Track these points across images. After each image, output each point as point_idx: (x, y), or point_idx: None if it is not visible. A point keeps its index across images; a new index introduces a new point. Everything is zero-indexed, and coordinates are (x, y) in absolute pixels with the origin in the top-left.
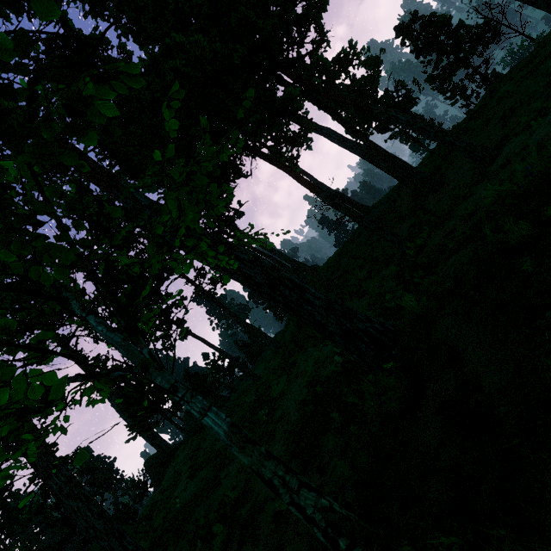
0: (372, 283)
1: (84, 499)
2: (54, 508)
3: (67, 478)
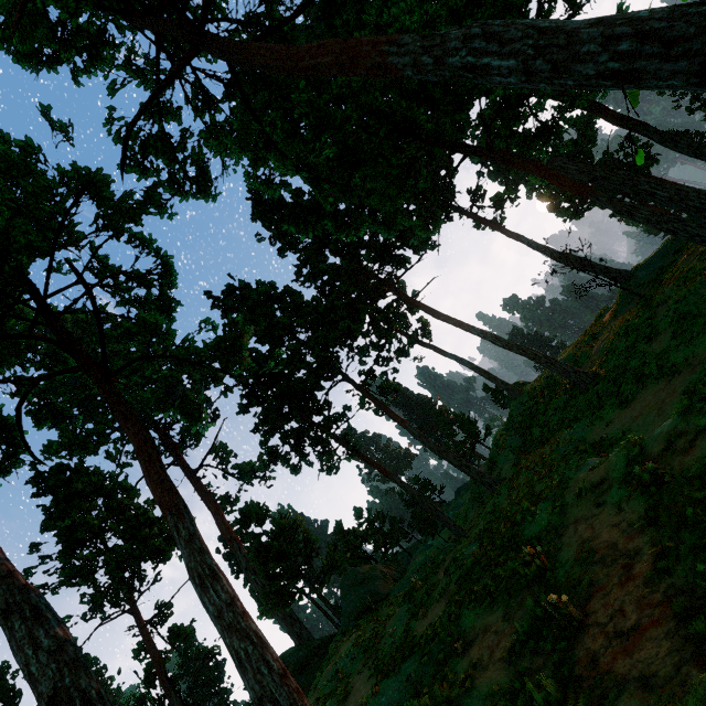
0: (697, 346)
1: (256, 641)
2: (158, 705)
3: (229, 597)
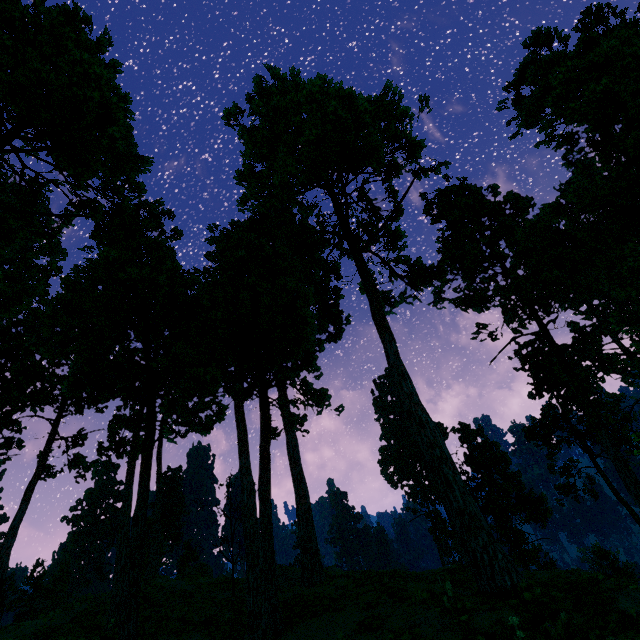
0: None
1: None
2: None
3: None
